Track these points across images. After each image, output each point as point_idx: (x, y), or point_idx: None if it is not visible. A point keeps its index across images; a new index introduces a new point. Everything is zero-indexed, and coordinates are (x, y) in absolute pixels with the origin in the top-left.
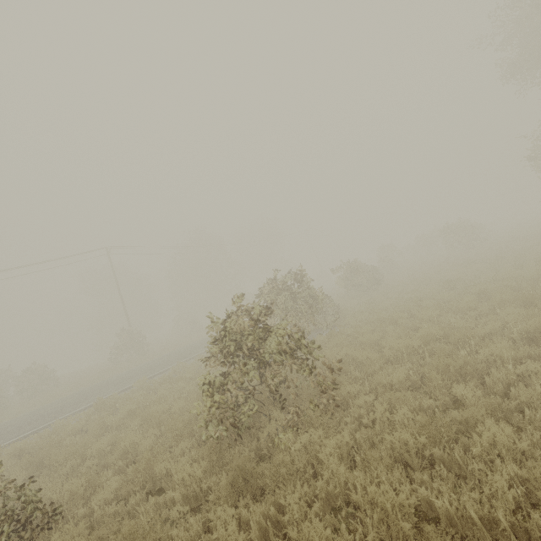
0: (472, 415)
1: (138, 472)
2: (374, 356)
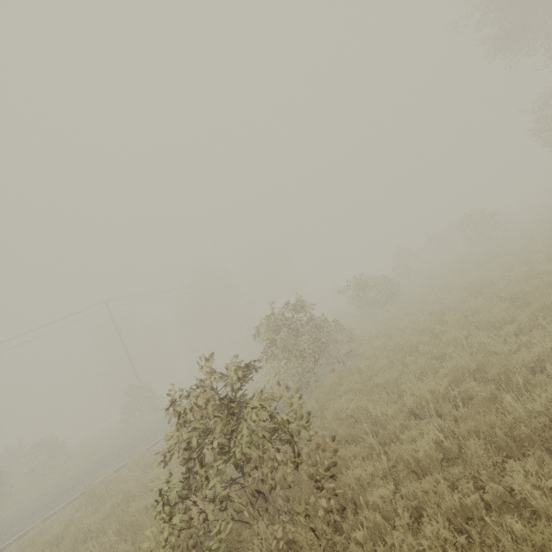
0: (551, 545)
1: None
2: (390, 411)
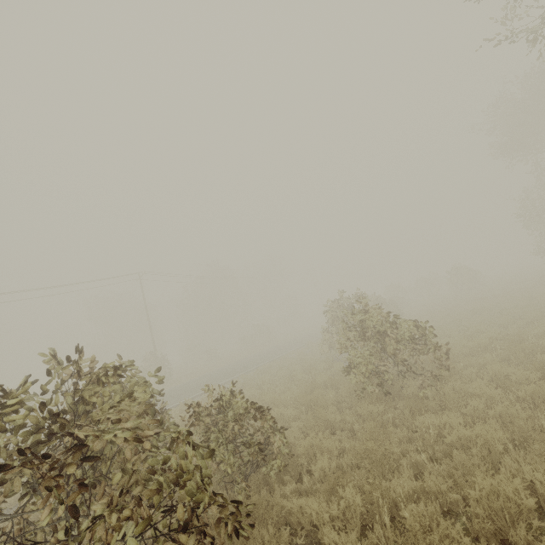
0: None
1: (315, 420)
2: (456, 350)
